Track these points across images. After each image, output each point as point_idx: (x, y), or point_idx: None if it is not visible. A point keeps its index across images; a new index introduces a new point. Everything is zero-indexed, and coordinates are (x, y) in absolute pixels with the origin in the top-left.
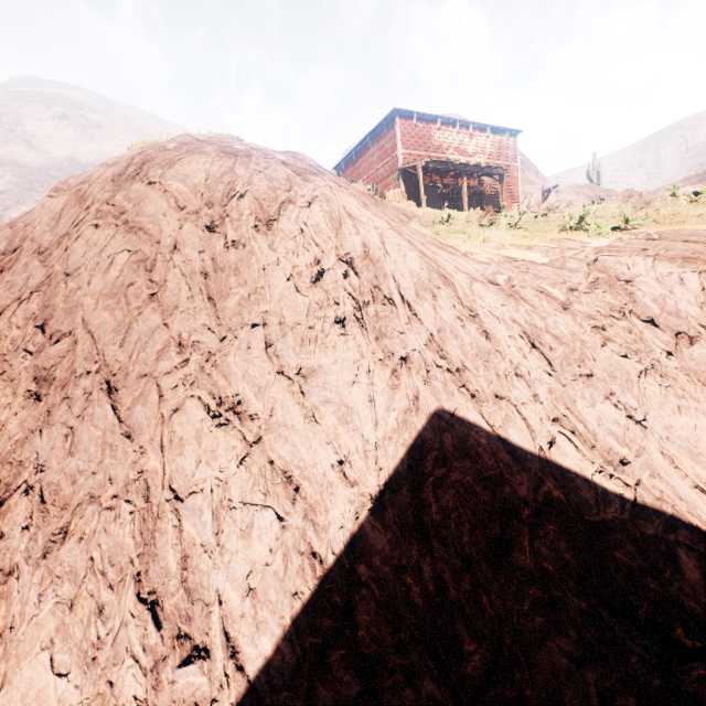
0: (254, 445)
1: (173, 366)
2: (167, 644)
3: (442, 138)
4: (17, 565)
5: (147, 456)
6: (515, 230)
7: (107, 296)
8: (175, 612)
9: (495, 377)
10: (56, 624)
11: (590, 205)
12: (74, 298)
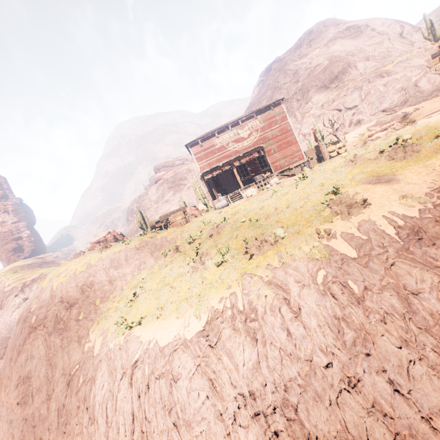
0: None
1: None
2: None
3: (222, 140)
4: None
5: None
6: (126, 308)
7: None
8: None
9: (43, 429)
10: None
11: (261, 202)
12: None
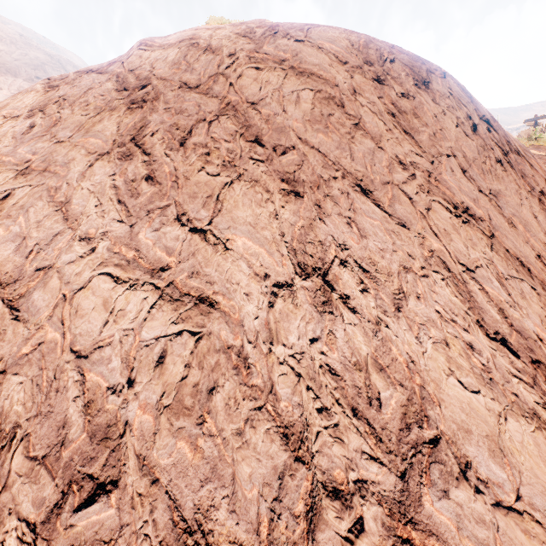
0: (492, 238)
1: (406, 178)
2: (530, 367)
3: None
4: (377, 317)
5: (427, 240)
6: None
7: (312, 122)
8: (520, 346)
9: None
10: (444, 358)
11: None
12: (276, 121)
